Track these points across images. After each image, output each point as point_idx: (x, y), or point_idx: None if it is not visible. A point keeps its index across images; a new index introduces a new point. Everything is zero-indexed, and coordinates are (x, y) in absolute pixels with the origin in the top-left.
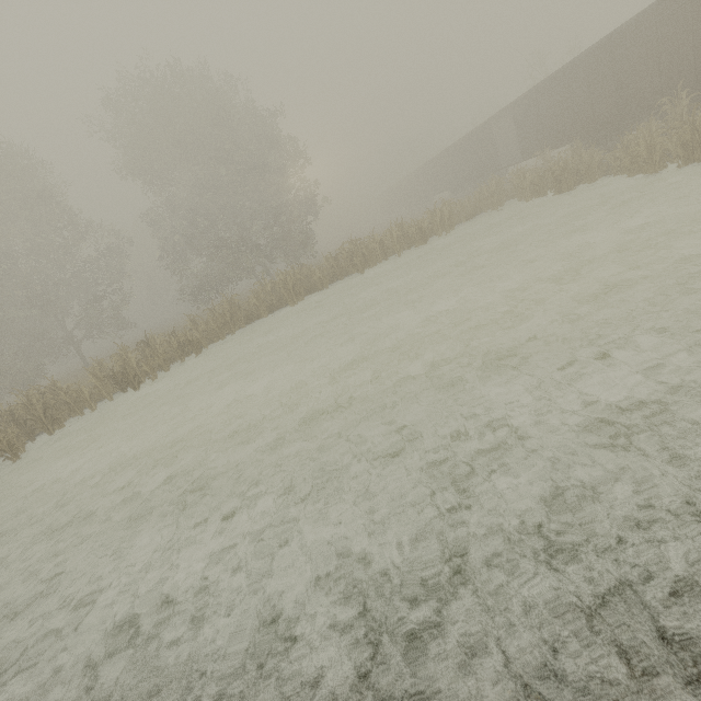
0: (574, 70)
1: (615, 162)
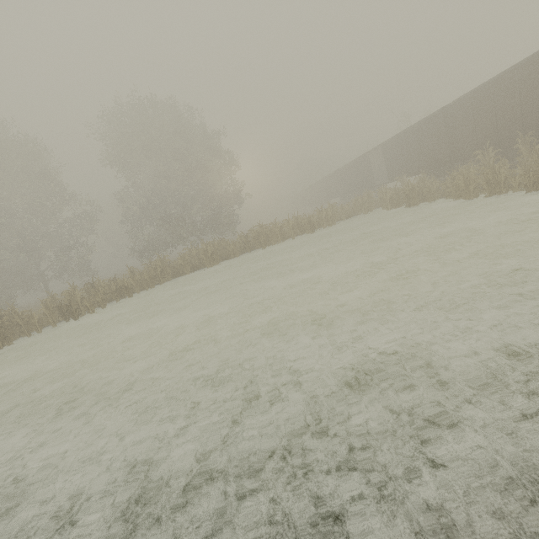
0: (422, 127)
1: (446, 189)
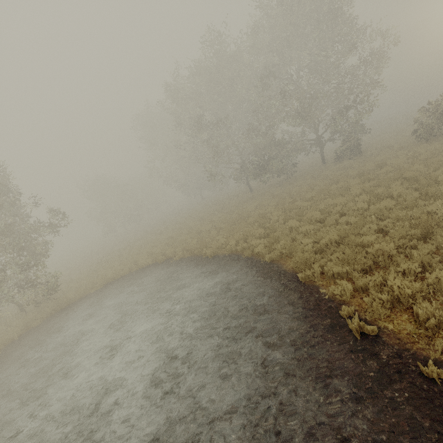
0: None
1: None
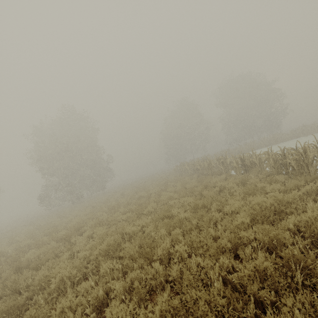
0: None
1: None
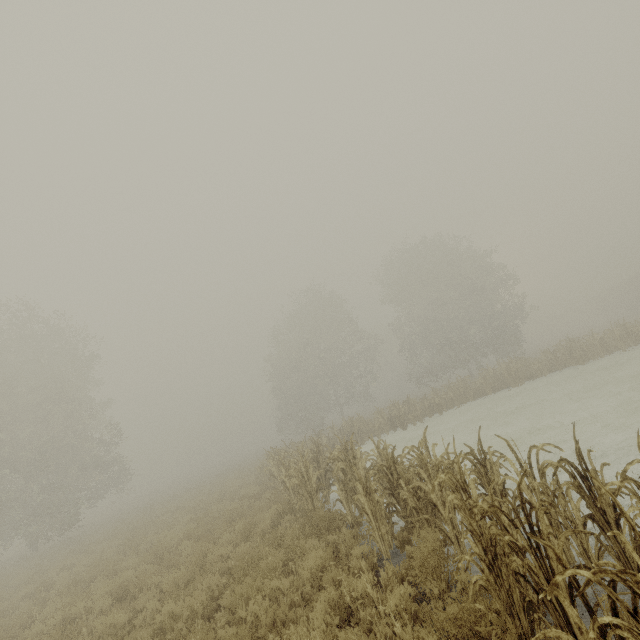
0: None
1: None
